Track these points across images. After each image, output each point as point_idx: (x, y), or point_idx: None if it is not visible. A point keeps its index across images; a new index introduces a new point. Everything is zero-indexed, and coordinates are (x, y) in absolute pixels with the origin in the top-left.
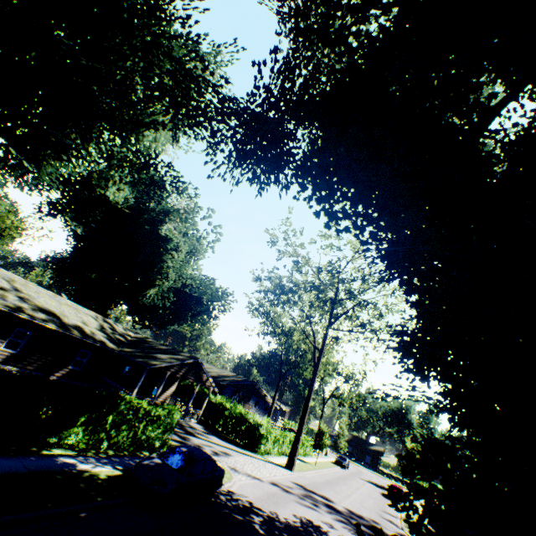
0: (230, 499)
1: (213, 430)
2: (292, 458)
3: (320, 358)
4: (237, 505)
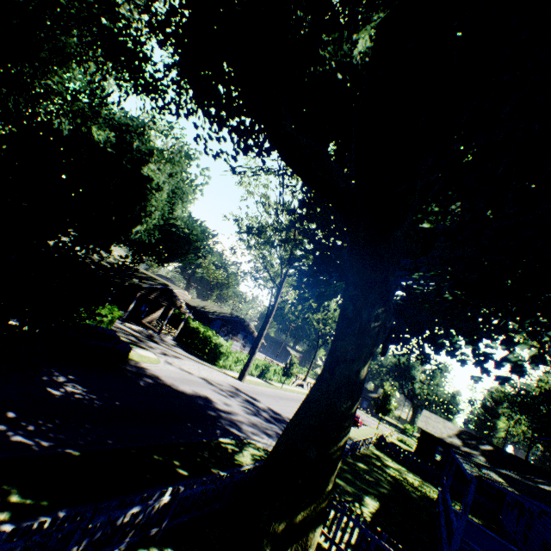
0: (137, 369)
1: (185, 347)
2: (243, 372)
3: (278, 295)
4: (139, 372)
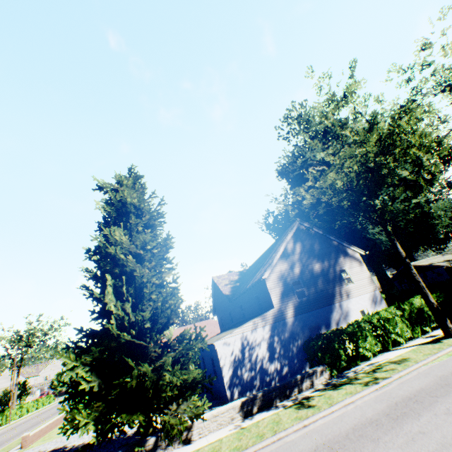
0: None
1: None
2: None
3: None
4: None
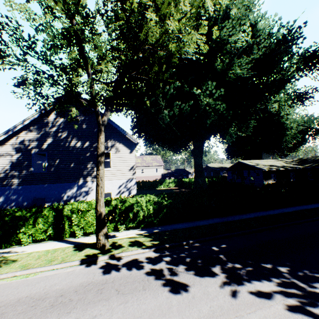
0: None
1: None
2: None
3: None
4: None
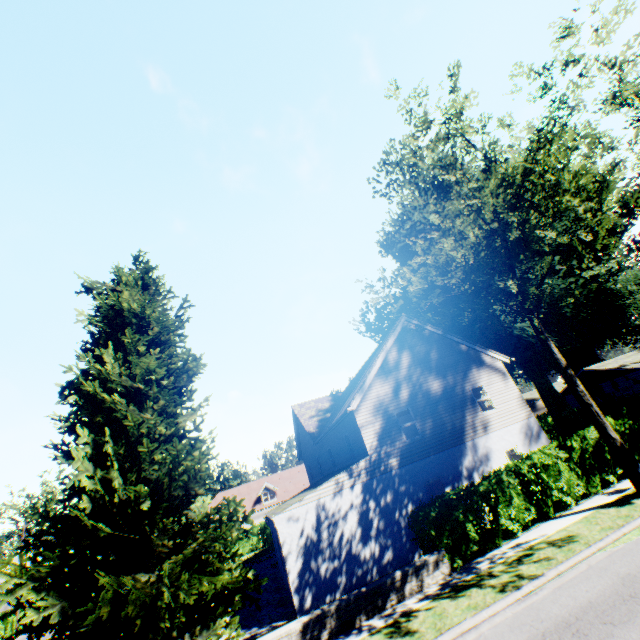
0: None
1: None
2: None
3: None
4: None
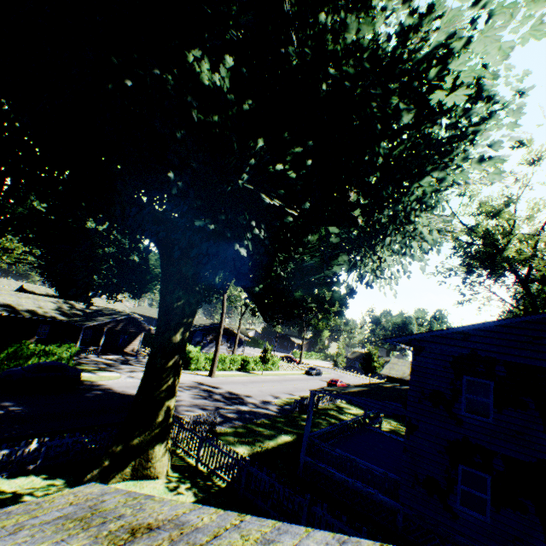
0: (91, 386)
1: None
2: (211, 369)
3: (224, 295)
4: (92, 388)
